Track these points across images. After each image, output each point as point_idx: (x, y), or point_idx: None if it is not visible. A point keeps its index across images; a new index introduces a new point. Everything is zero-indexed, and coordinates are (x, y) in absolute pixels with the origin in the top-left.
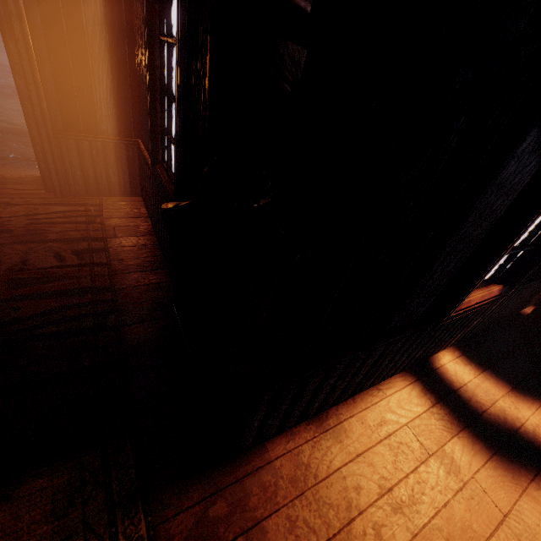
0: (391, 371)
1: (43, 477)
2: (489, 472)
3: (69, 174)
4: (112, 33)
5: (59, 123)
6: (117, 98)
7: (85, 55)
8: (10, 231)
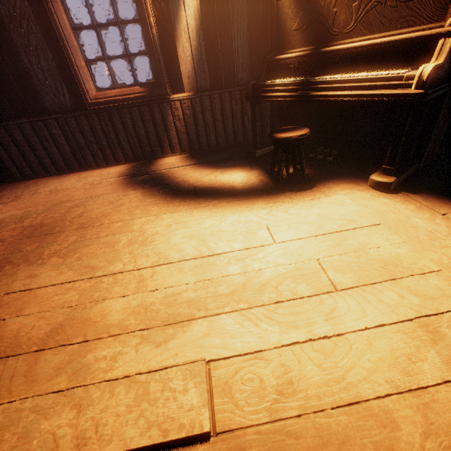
0: (109, 156)
1: None
2: (113, 185)
3: None
4: None
5: None
6: None
7: None
8: None
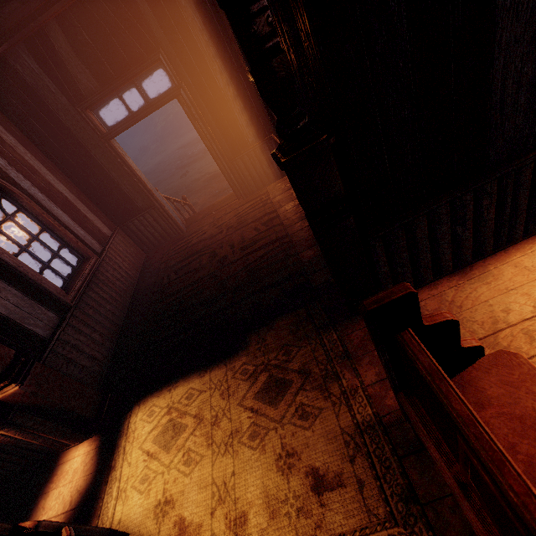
0: None
1: (283, 320)
2: None
3: (245, 182)
4: (232, 76)
5: (229, 154)
6: (249, 116)
7: (225, 102)
8: (231, 226)
